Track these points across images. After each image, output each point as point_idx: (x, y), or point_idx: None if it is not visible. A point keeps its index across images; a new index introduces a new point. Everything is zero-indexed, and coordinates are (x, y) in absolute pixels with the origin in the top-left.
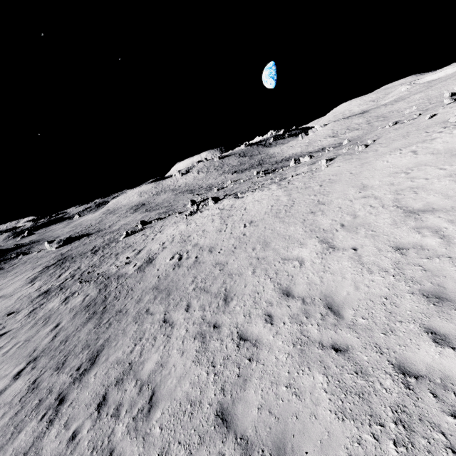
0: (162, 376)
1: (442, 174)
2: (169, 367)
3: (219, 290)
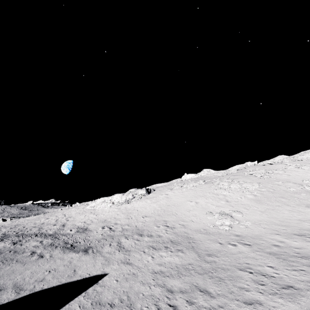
0: (2, 230)
1: (75, 211)
2: (3, 230)
3: (16, 225)
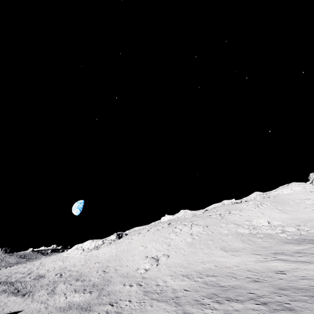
0: None
1: (52, 258)
2: None
3: None
